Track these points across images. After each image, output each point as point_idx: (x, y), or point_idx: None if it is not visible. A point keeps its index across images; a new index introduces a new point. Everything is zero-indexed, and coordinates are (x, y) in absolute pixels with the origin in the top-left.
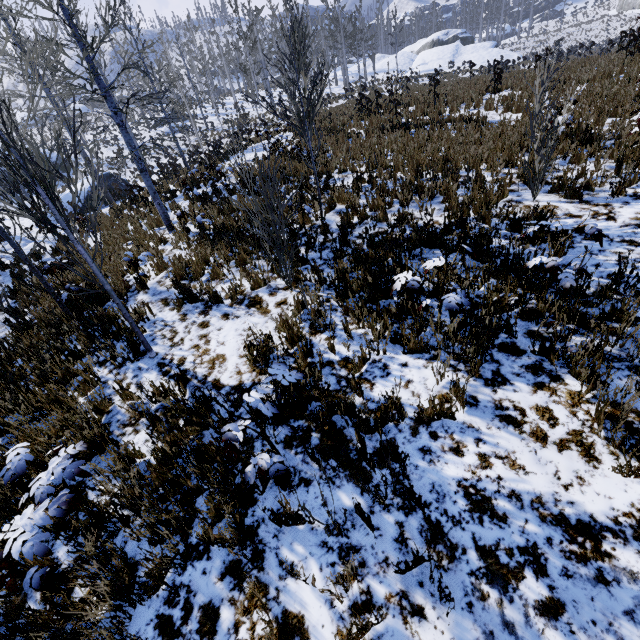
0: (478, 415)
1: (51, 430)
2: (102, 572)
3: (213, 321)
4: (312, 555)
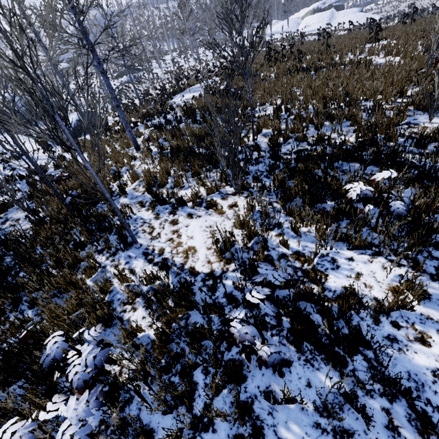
0: (433, 307)
1: (69, 307)
2: (124, 437)
3: (181, 219)
4: (308, 435)
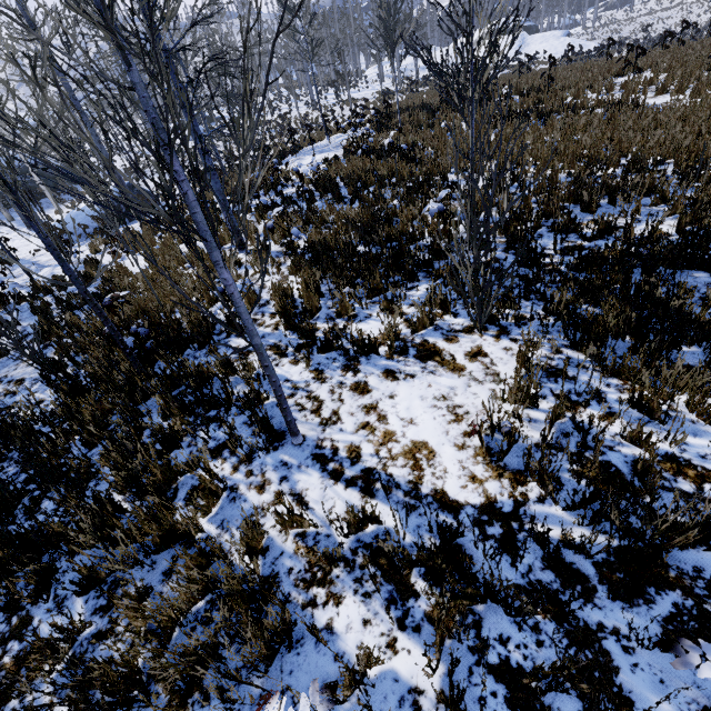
0: None
1: (181, 596)
2: None
3: (373, 382)
4: None
